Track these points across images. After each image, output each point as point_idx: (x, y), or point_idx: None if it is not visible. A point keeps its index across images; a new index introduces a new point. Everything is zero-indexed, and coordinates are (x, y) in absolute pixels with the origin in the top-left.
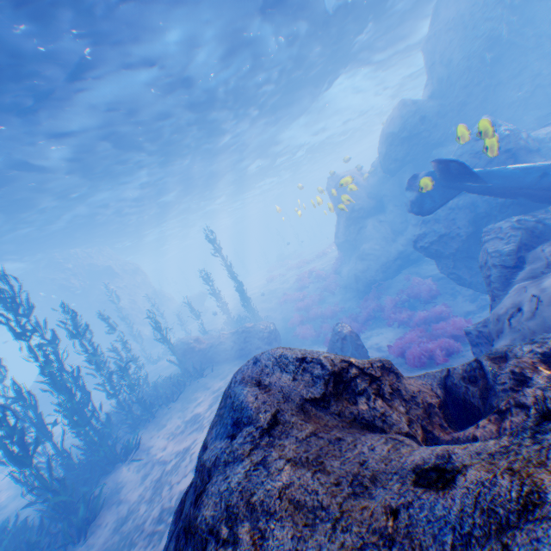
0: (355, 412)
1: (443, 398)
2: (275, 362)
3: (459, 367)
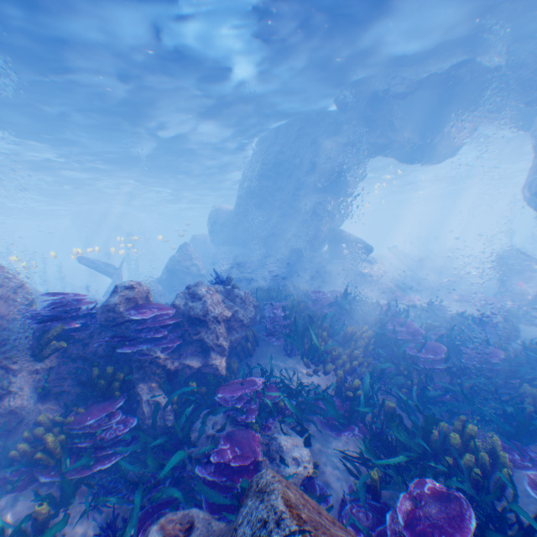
0: None
1: None
2: None
3: None
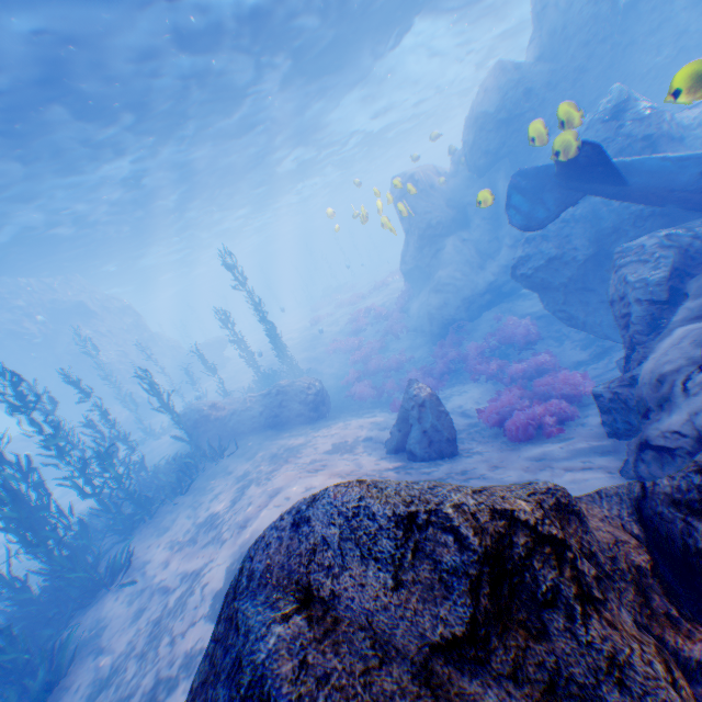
0: (548, 662)
1: (645, 542)
2: (346, 529)
3: (666, 482)
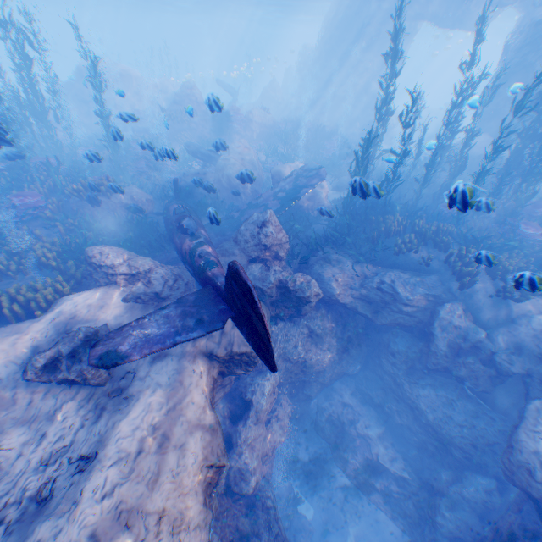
0: None
1: None
2: None
3: None
